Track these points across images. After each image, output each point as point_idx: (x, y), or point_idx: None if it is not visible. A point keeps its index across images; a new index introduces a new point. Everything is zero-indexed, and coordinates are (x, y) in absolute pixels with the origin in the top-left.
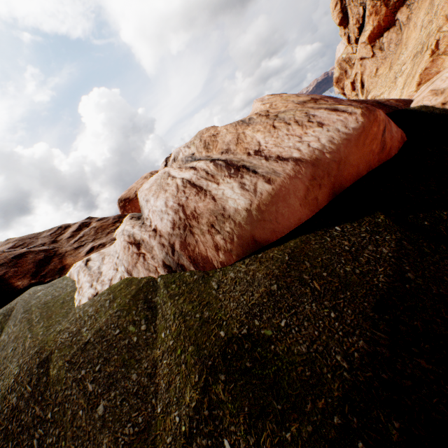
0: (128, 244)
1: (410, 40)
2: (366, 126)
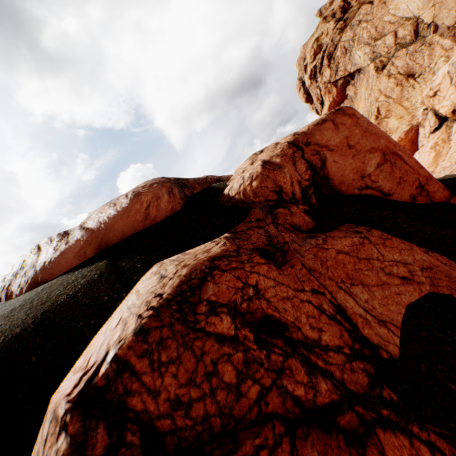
0: None
1: (359, 109)
2: (130, 205)
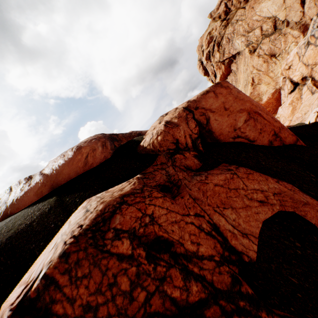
0: None
1: (240, 79)
2: (73, 156)
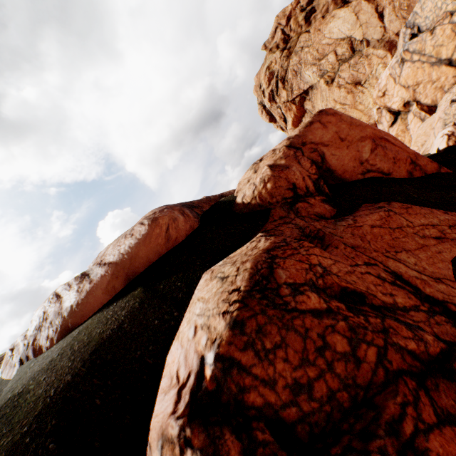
0: (9, 350)
1: None
2: (149, 231)
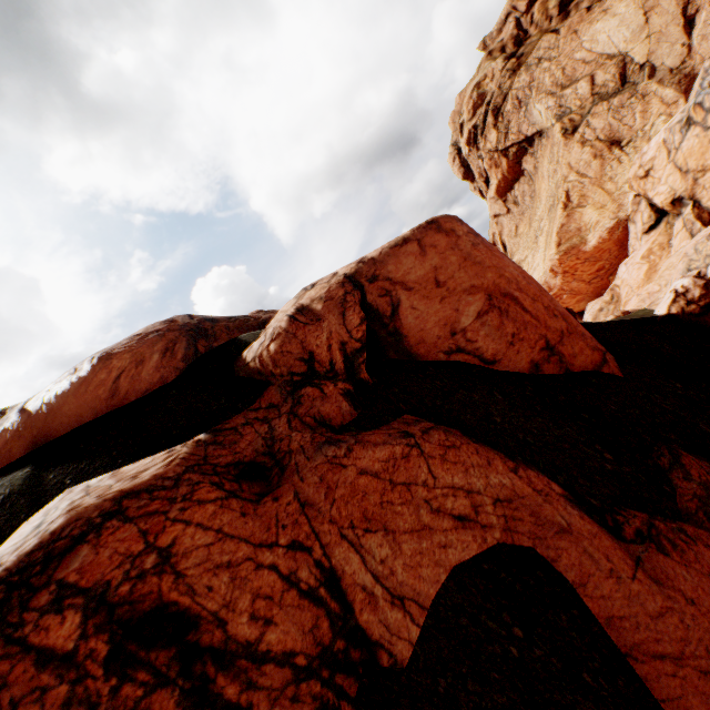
0: None
1: (541, 192)
2: (90, 375)
